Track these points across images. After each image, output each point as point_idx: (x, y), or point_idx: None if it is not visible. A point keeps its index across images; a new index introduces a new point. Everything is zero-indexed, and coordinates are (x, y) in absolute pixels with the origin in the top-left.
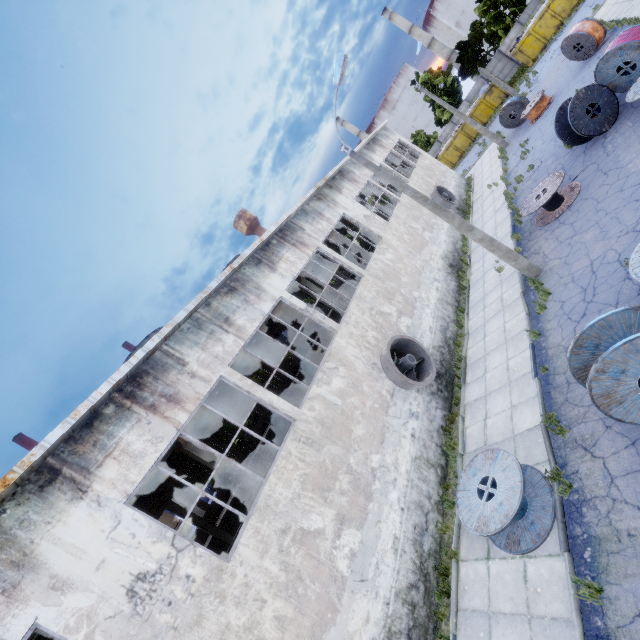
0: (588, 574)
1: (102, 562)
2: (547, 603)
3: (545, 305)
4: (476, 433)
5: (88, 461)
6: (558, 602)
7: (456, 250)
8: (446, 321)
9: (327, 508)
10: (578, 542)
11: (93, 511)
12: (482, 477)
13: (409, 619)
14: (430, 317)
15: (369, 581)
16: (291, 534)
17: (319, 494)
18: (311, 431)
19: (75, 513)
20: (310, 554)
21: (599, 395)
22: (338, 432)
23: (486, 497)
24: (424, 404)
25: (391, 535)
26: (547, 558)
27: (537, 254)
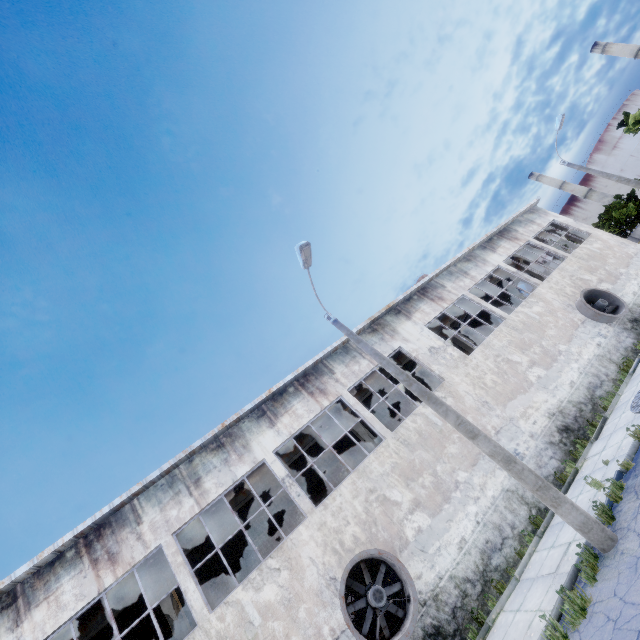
0: None
1: None
2: None
3: (567, 635)
4: None
5: (35, 597)
6: None
7: (591, 400)
8: (502, 534)
9: None
10: None
11: None
12: None
13: None
14: (471, 521)
15: None
16: None
17: None
18: None
19: None
20: None
21: None
22: None
23: None
24: None
25: None
26: None
27: (634, 497)
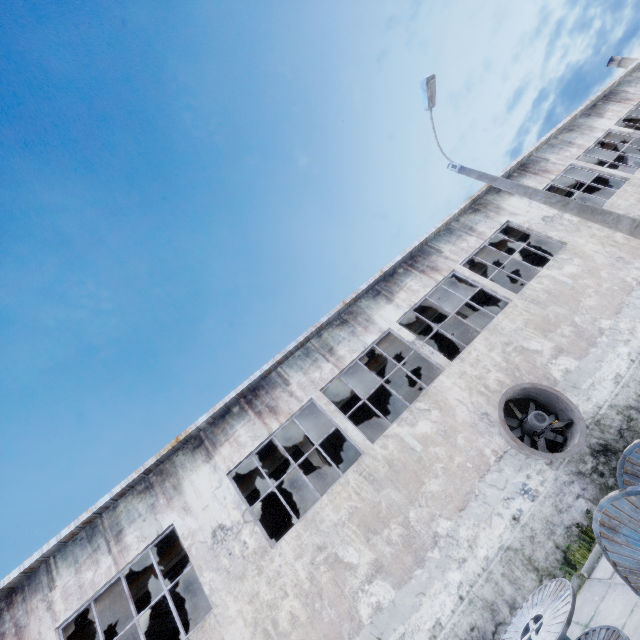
0: None
1: (207, 506)
2: None
3: None
4: None
5: (217, 440)
6: None
7: None
8: None
9: (367, 549)
10: None
11: (211, 472)
12: (537, 612)
13: None
14: (624, 360)
15: None
16: (325, 554)
17: (363, 532)
18: (376, 468)
19: (203, 470)
20: (336, 581)
21: (626, 568)
22: (406, 479)
23: (525, 639)
24: (555, 484)
25: (433, 617)
26: None
27: None
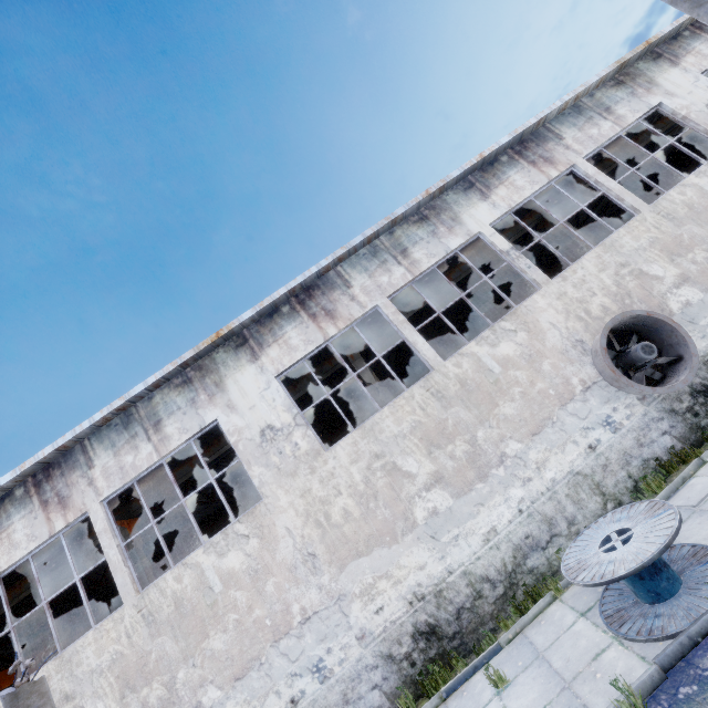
0: (663, 706)
1: (253, 406)
2: (593, 691)
3: None
4: (699, 487)
5: (264, 340)
6: (604, 699)
7: None
8: None
9: (428, 461)
10: (689, 672)
11: (258, 373)
12: (623, 526)
13: (467, 600)
14: None
15: (440, 543)
16: (383, 462)
17: (425, 445)
18: (445, 386)
19: (249, 370)
20: (393, 486)
21: None
22: (478, 400)
23: (606, 548)
24: (642, 419)
25: (489, 524)
26: (637, 658)
27: None
